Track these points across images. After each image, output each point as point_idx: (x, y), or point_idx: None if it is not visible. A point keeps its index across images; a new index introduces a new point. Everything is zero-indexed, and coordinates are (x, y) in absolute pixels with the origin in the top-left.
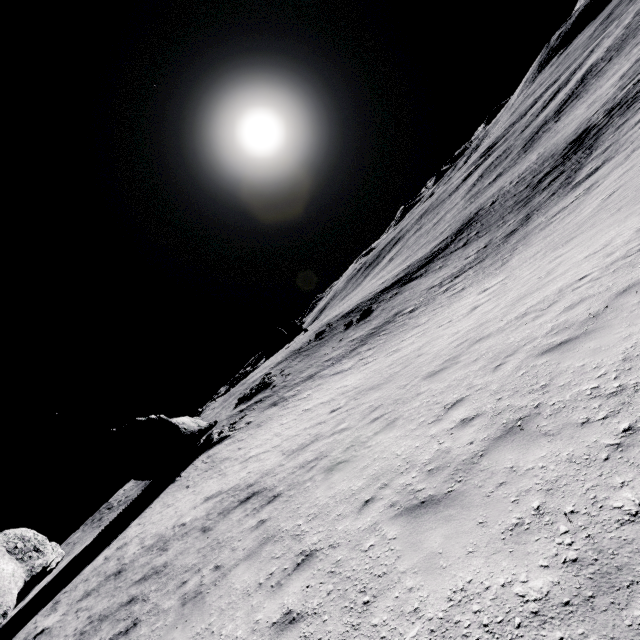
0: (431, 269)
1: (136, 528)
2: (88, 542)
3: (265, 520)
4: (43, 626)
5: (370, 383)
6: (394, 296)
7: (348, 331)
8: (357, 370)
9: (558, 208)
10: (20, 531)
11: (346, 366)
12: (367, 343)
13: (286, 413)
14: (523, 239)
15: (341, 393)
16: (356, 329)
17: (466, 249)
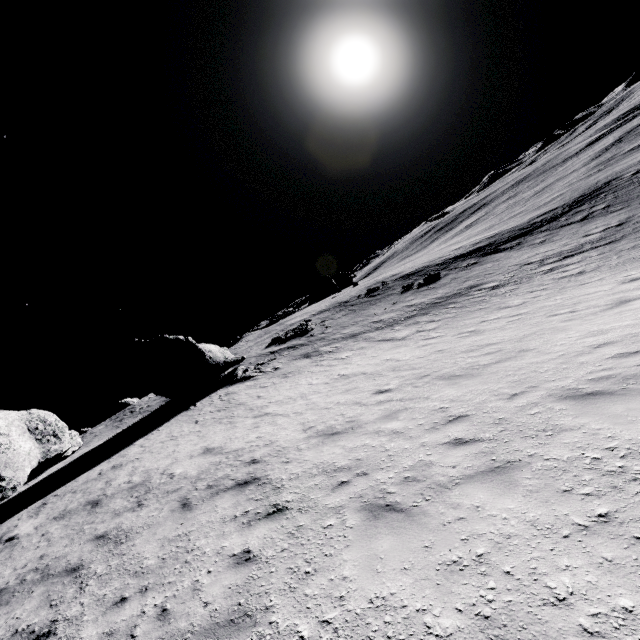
0: (527, 242)
1: (137, 450)
2: (102, 441)
3: (252, 557)
4: (19, 530)
5: (437, 368)
6: (471, 266)
7: (406, 294)
8: (414, 343)
9: None
10: (44, 414)
11: (399, 334)
12: (429, 313)
13: (318, 371)
14: None
15: (391, 368)
16: (416, 294)
17: (586, 225)
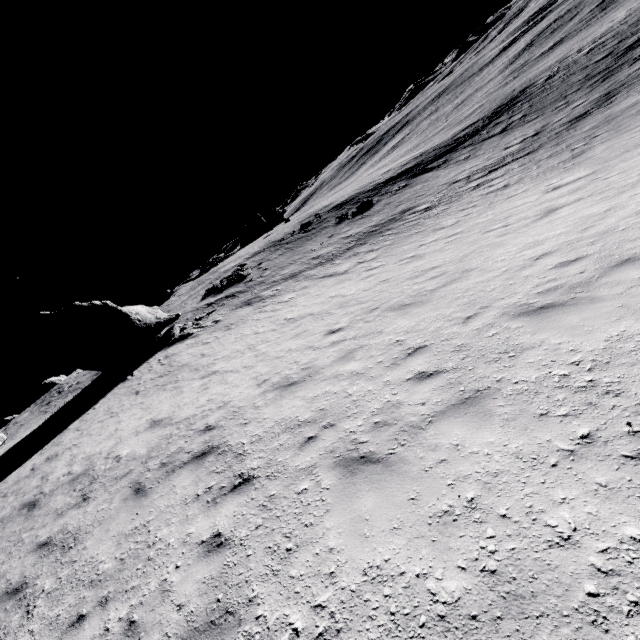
0: (453, 159)
1: (73, 435)
2: (30, 431)
3: (224, 541)
4: None
5: (385, 300)
6: (402, 189)
7: (341, 226)
8: (357, 276)
9: None
10: None
11: (340, 268)
12: (367, 243)
13: (262, 318)
14: (607, 123)
15: (339, 306)
16: (351, 224)
17: (506, 136)
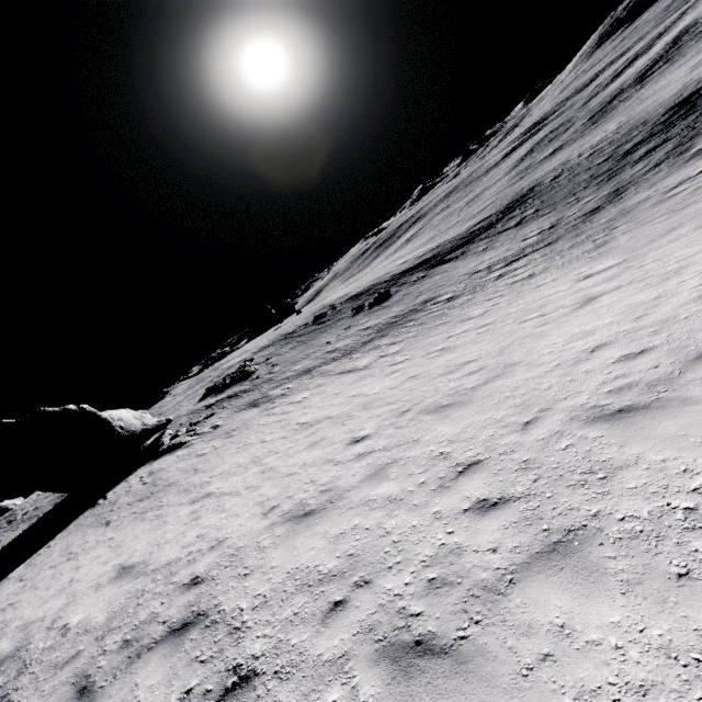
0: (471, 251)
1: (12, 587)
2: None
3: None
4: None
5: (417, 400)
6: (420, 279)
7: (358, 317)
8: (381, 372)
9: (676, 179)
10: None
11: (360, 363)
12: (388, 335)
13: (271, 422)
14: (623, 216)
15: (361, 407)
16: (369, 315)
17: (522, 229)
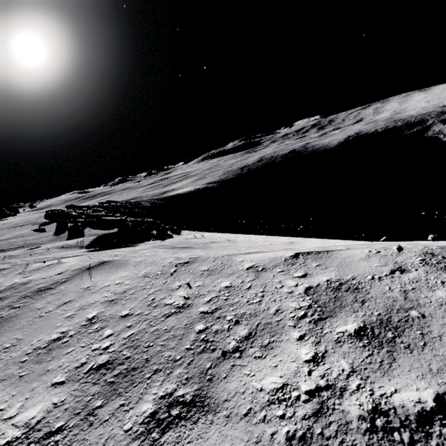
0: None
1: None
2: None
3: None
4: None
5: None
6: None
7: None
8: None
9: None
10: None
11: None
12: None
13: None
14: None
15: None
16: None
17: None
